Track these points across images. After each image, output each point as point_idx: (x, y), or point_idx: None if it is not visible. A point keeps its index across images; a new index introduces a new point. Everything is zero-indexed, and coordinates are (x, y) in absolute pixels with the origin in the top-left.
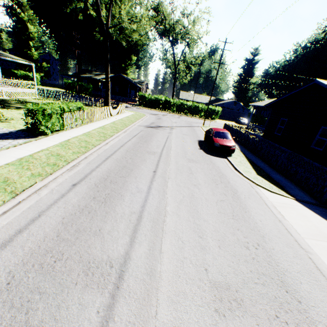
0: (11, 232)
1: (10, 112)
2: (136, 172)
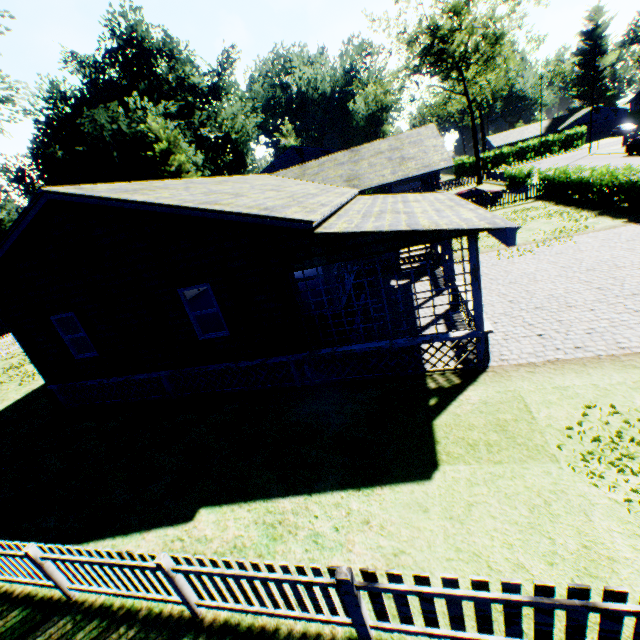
0: None
1: None
2: None
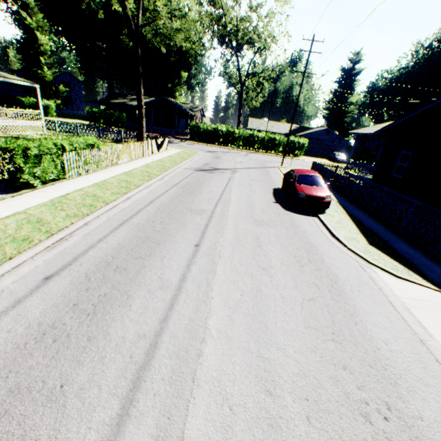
0: None
1: None
2: (165, 248)
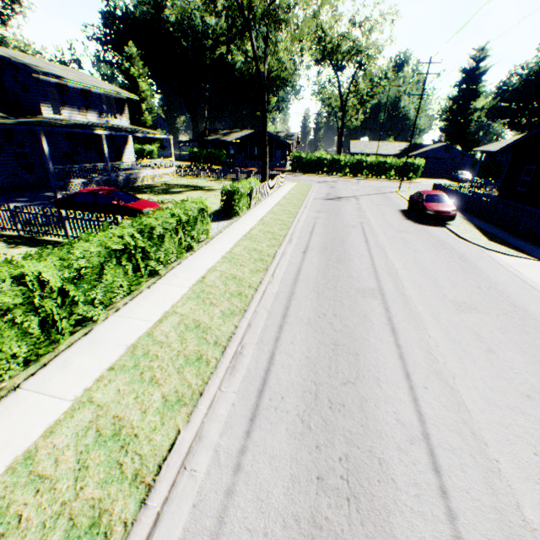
0: (292, 275)
1: (177, 197)
2: (349, 243)
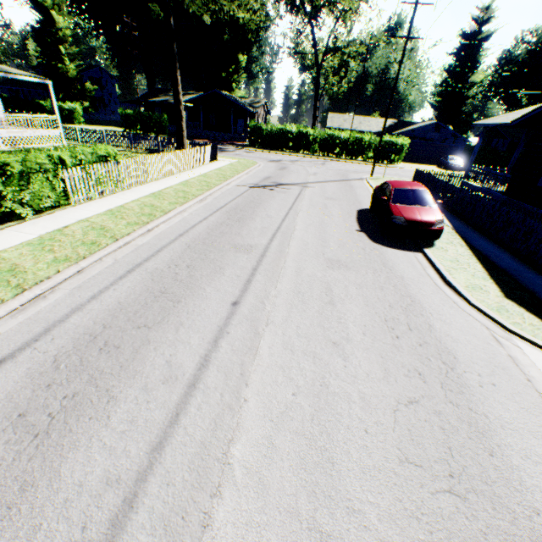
0: None
1: None
2: (186, 310)
